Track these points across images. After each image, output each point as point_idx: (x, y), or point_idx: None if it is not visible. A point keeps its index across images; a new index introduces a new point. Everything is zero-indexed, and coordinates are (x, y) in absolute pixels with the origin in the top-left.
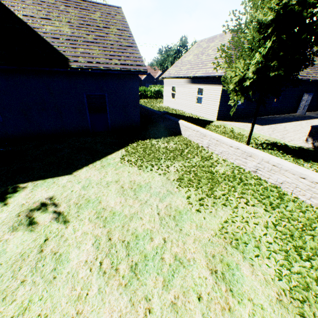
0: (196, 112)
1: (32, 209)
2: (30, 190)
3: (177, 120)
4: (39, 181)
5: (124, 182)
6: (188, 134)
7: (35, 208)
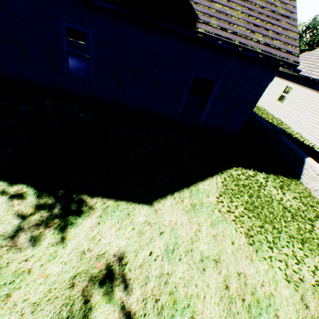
0: (309, 136)
1: (91, 277)
2: (97, 217)
3: (302, 154)
4: (110, 200)
5: (228, 271)
6: (316, 188)
7: (96, 275)
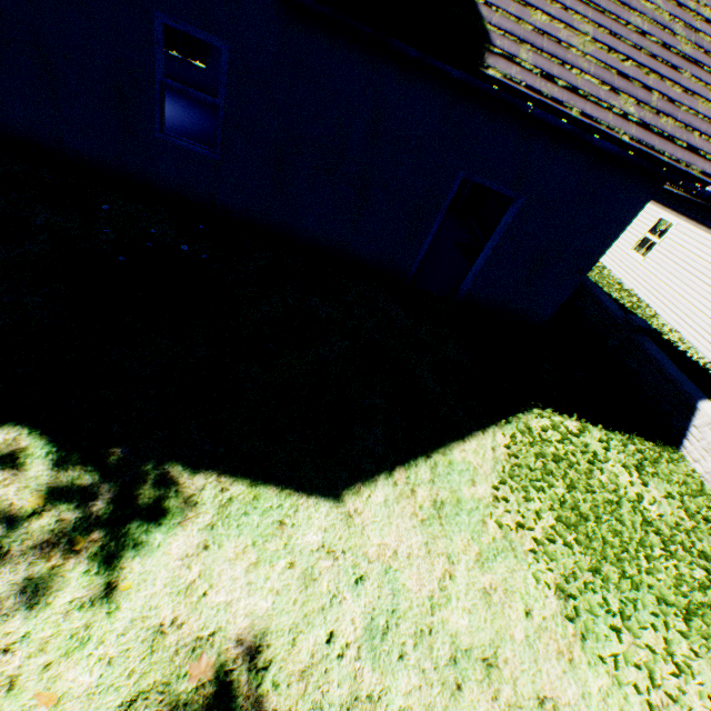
0: (699, 340)
1: (176, 704)
2: (203, 529)
3: (691, 391)
4: (238, 481)
5: (516, 693)
6: None
7: (188, 698)
